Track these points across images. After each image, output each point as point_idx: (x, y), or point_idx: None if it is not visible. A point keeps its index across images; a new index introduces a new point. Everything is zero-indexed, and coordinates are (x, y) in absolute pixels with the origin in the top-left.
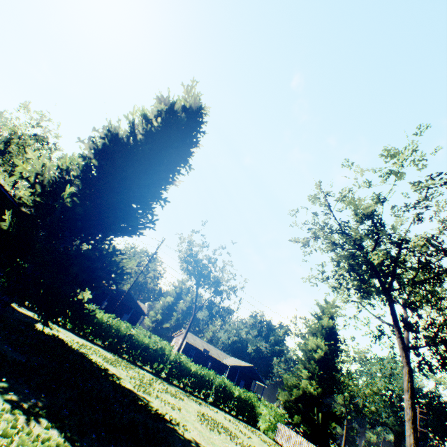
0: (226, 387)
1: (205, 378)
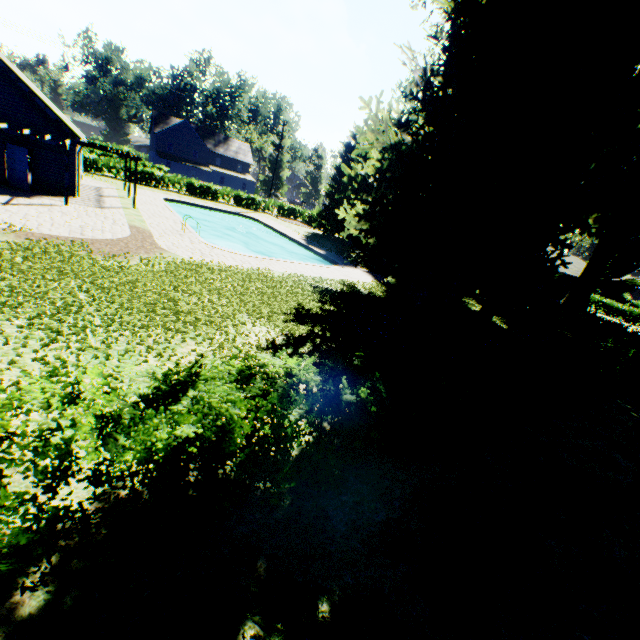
0: None
1: None
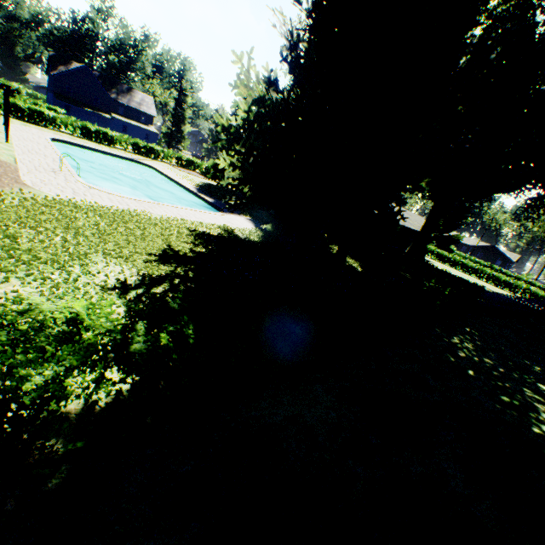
0: (530, 282)
1: (515, 278)
